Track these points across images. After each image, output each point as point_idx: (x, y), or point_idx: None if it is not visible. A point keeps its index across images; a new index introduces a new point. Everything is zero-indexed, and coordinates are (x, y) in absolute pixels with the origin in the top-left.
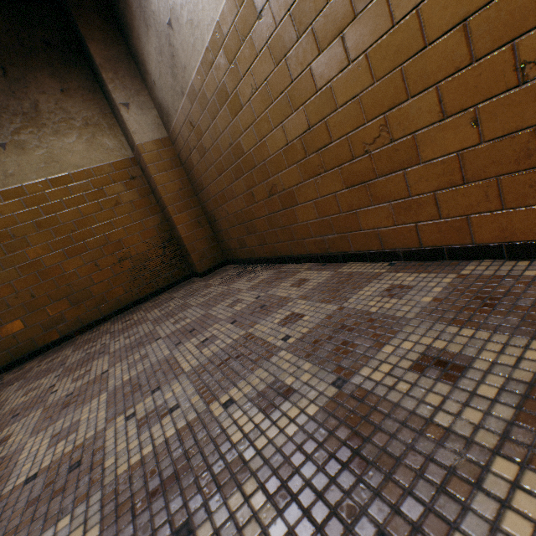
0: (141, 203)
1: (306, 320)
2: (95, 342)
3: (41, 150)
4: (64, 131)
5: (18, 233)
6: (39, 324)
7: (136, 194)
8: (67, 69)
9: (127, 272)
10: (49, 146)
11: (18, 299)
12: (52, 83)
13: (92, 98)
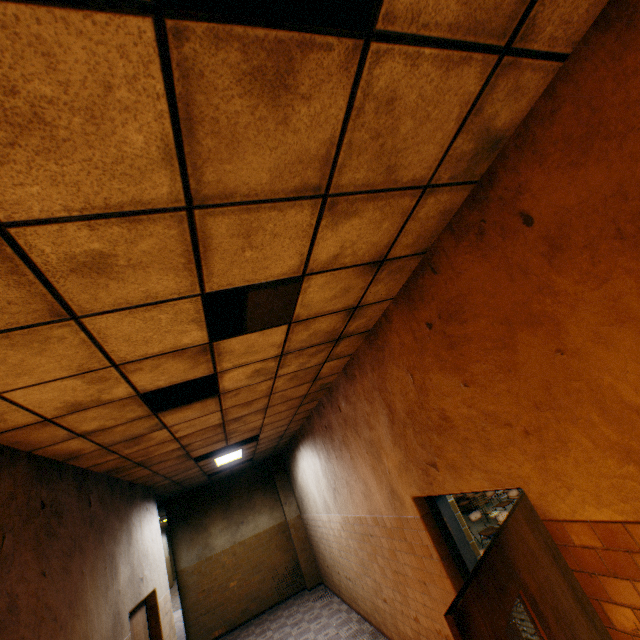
0: (286, 544)
1: (321, 623)
2: (264, 624)
3: (254, 522)
4: (262, 512)
5: (241, 561)
6: (240, 610)
7: (284, 539)
8: (267, 485)
9: (276, 583)
10: (256, 520)
11: (235, 595)
12: (261, 492)
13: (273, 495)
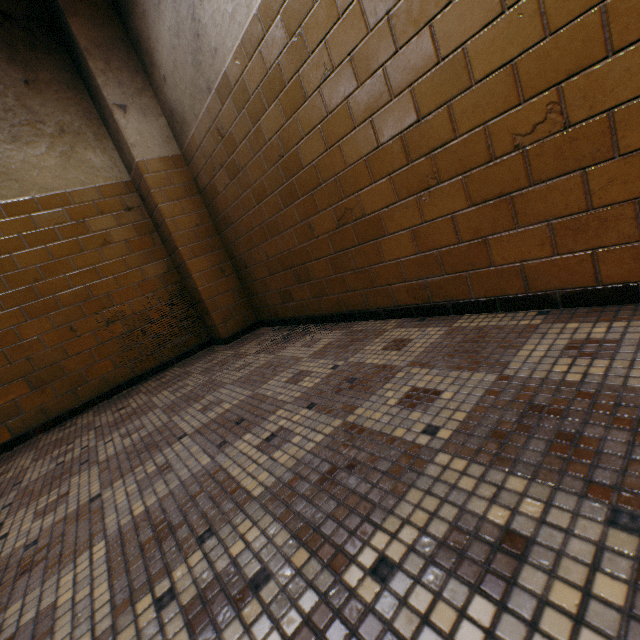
0: (141, 244)
1: (448, 398)
2: (71, 445)
3: None
4: (28, 137)
5: None
6: None
7: (134, 231)
8: (35, 54)
9: (119, 339)
10: (4, 157)
11: None
12: (11, 70)
13: (71, 97)
